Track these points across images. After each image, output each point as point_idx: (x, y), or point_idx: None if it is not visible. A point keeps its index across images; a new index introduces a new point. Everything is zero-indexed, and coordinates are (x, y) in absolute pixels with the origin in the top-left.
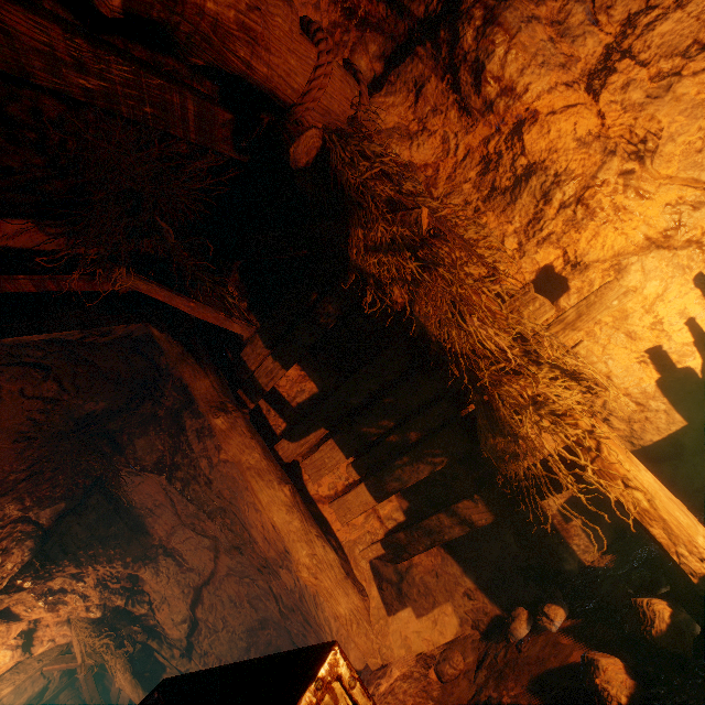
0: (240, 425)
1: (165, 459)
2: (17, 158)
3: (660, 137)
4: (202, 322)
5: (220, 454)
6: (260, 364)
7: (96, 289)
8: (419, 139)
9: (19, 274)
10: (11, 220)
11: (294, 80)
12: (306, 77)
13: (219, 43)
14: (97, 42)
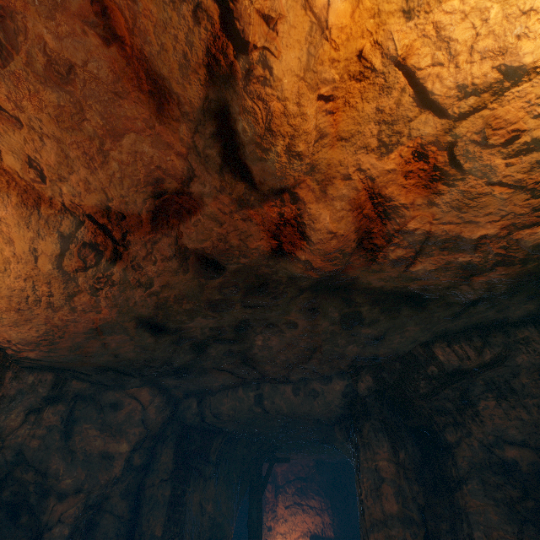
0: None
1: None
2: None
3: (288, 520)
4: None
5: None
6: None
7: None
8: (270, 493)
9: None
10: None
11: None
12: None
13: None
14: None
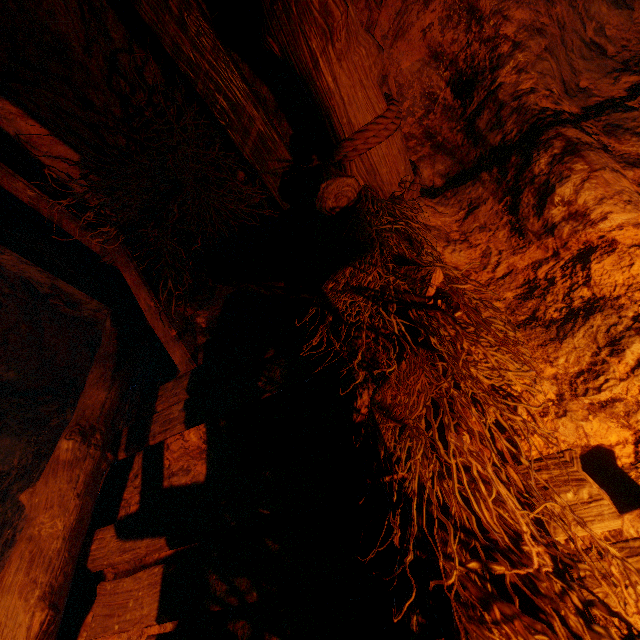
0: (84, 468)
1: (6, 479)
2: (102, 98)
3: None
4: (160, 344)
5: (25, 491)
6: (169, 407)
7: (84, 241)
8: (456, 245)
9: (24, 178)
10: (63, 144)
11: (354, 114)
12: (367, 120)
13: (297, 20)
14: (210, 23)
